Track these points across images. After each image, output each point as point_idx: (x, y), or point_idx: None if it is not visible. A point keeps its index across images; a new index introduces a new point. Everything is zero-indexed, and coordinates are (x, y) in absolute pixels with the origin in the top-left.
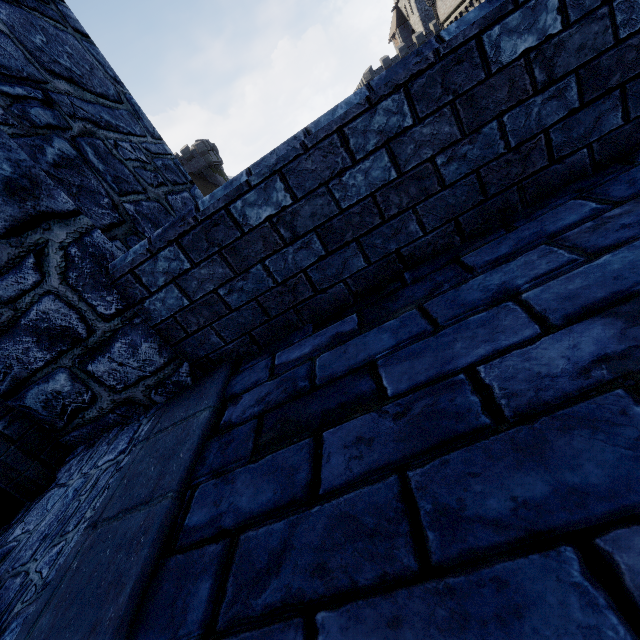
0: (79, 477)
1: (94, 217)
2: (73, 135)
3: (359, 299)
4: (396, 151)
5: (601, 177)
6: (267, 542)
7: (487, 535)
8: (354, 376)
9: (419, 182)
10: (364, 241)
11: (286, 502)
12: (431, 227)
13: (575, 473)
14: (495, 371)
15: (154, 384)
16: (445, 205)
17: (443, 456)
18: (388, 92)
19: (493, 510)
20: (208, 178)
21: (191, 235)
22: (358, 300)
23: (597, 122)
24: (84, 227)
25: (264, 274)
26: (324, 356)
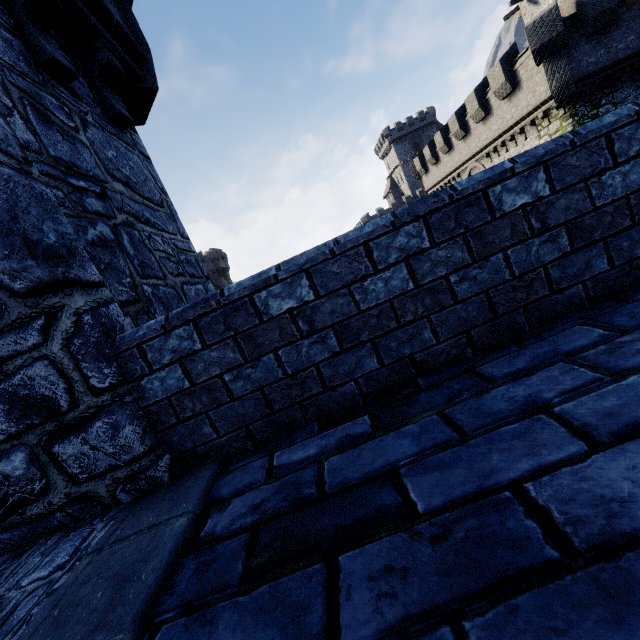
0: None
1: (113, 292)
2: (116, 223)
3: (369, 401)
4: (414, 266)
5: (599, 309)
6: None
7: None
8: (371, 486)
9: (434, 295)
10: (379, 342)
11: None
12: (444, 336)
13: None
14: (546, 490)
15: (124, 477)
16: (457, 318)
17: (507, 600)
18: (410, 220)
19: None
20: (214, 280)
21: (210, 317)
22: (368, 402)
23: (587, 264)
24: (103, 298)
25: (275, 364)
26: (333, 459)
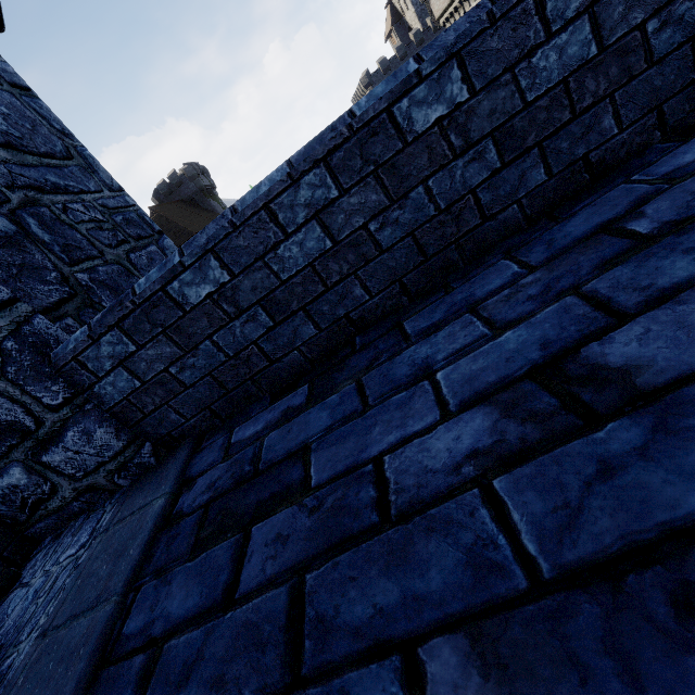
0: (41, 575)
1: (39, 296)
2: (12, 208)
3: (316, 365)
4: (327, 222)
5: (532, 232)
6: (186, 651)
7: (350, 642)
8: (294, 459)
9: (356, 249)
10: (311, 309)
11: (210, 606)
12: (376, 290)
13: (425, 578)
14: (399, 460)
15: (116, 468)
16: (386, 268)
17: (337, 557)
18: (308, 167)
19: (360, 616)
20: (201, 204)
21: (131, 318)
22: (315, 366)
23: (522, 179)
24: (22, 315)
25: (214, 349)
26: (272, 435)
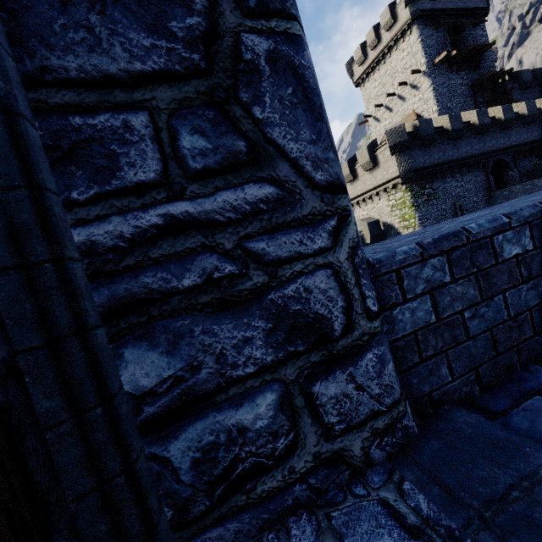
0: None
1: None
2: None
3: None
4: None
5: None
6: None
7: None
8: None
9: None
10: None
11: None
12: None
13: None
14: None
15: (383, 427)
16: None
17: None
18: None
19: None
20: None
21: (460, 251)
22: None
23: None
24: None
25: (502, 305)
26: None
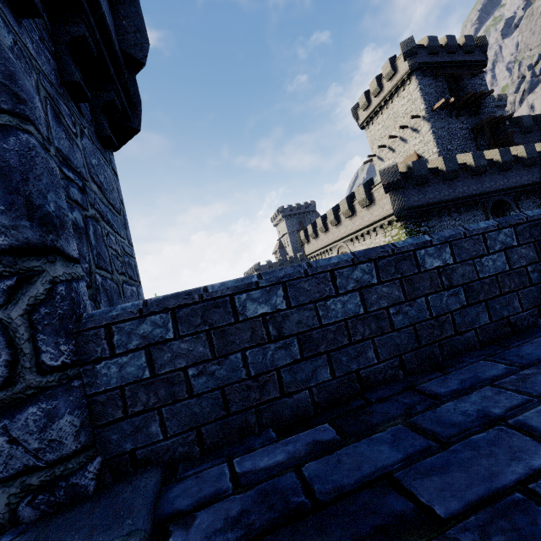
0: None
1: None
2: (87, 214)
3: (319, 411)
4: (365, 296)
5: (489, 351)
6: None
7: None
8: (365, 493)
9: (378, 321)
10: (333, 355)
11: None
12: (383, 357)
13: None
14: None
15: (39, 484)
16: (393, 343)
17: None
18: (365, 260)
19: None
20: None
21: (190, 309)
22: (318, 412)
23: (477, 316)
24: (77, 274)
25: (241, 363)
26: (310, 465)
